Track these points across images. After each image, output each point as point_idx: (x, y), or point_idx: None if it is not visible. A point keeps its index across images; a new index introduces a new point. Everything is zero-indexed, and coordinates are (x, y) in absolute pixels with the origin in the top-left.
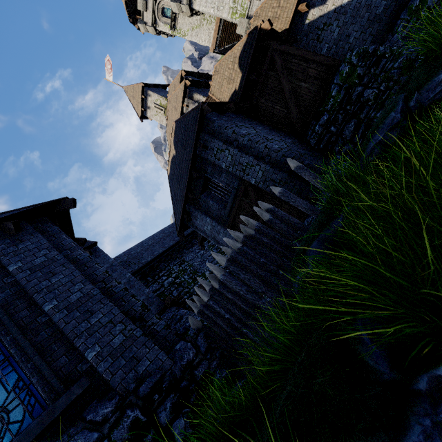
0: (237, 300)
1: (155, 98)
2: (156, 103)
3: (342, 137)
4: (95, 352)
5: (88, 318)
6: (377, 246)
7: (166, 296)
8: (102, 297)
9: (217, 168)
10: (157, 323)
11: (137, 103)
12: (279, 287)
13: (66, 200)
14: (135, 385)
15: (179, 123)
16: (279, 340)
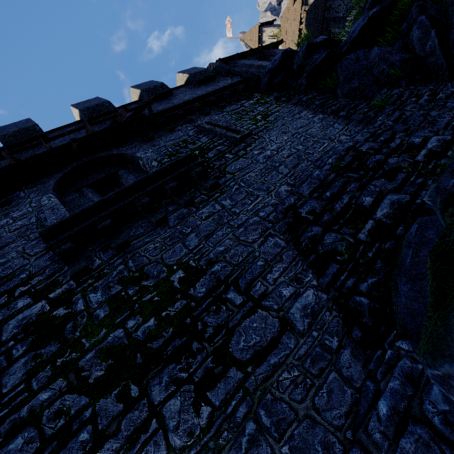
0: None
1: (268, 32)
2: (270, 36)
3: None
4: None
5: None
6: None
7: None
8: None
9: (337, 20)
10: None
11: (255, 43)
12: None
13: (280, 41)
14: None
15: (309, 10)
16: None
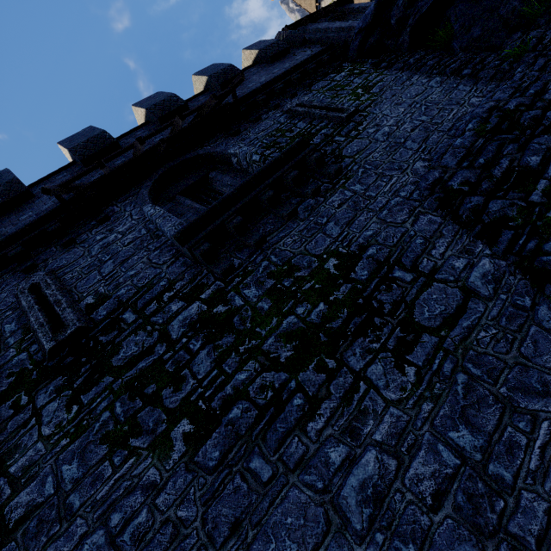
0: None
1: None
2: None
3: None
4: None
5: None
6: None
7: None
8: None
9: None
10: None
11: (310, 2)
12: None
13: None
14: None
15: None
16: None
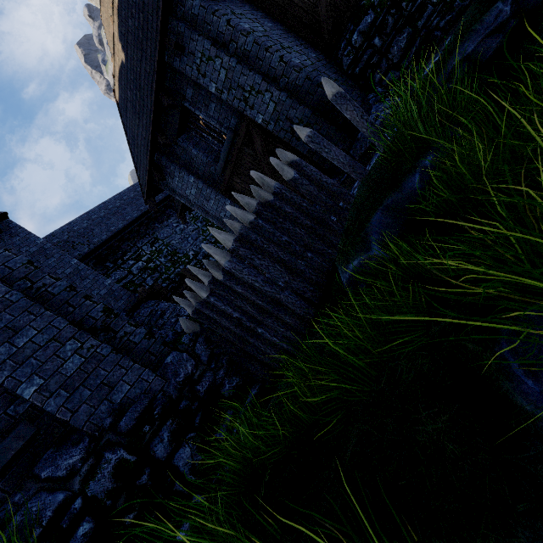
0: (251, 294)
1: None
2: None
3: (387, 57)
4: (35, 387)
5: (10, 339)
6: (504, 218)
7: (137, 286)
8: (29, 304)
9: (203, 92)
10: (132, 332)
11: None
12: (307, 275)
13: None
14: (112, 419)
15: None
16: (313, 344)
